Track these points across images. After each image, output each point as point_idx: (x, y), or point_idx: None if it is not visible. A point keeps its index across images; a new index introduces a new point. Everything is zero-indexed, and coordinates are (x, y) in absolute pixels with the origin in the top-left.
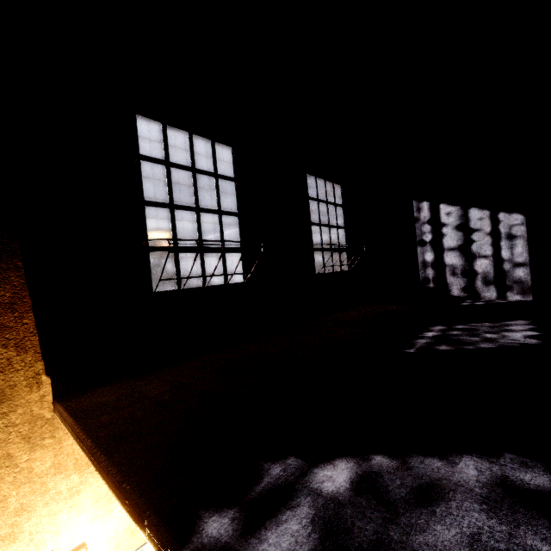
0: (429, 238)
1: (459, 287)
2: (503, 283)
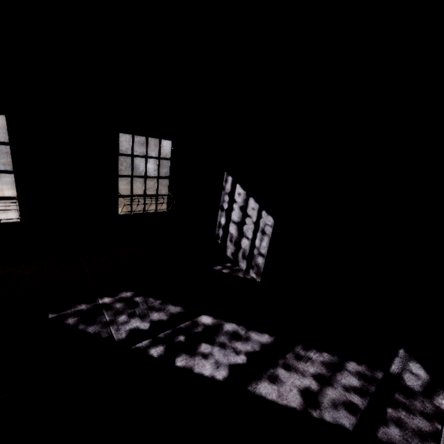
0: (226, 206)
1: (231, 251)
2: (250, 262)
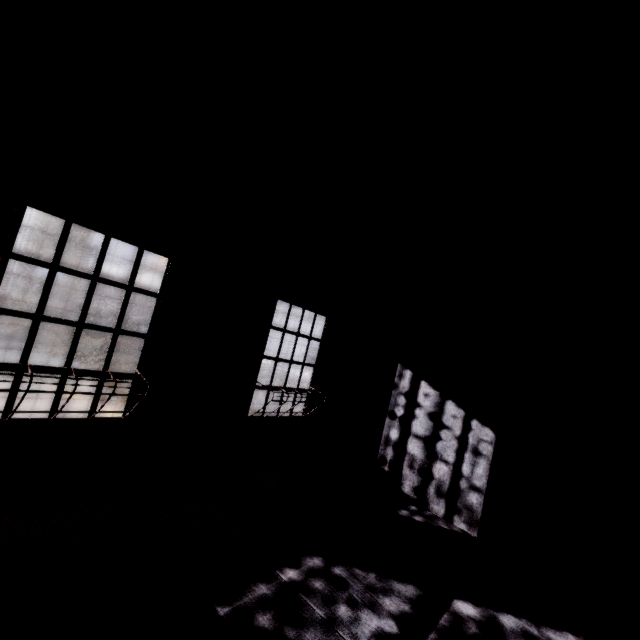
0: (400, 412)
1: (411, 485)
2: (454, 502)
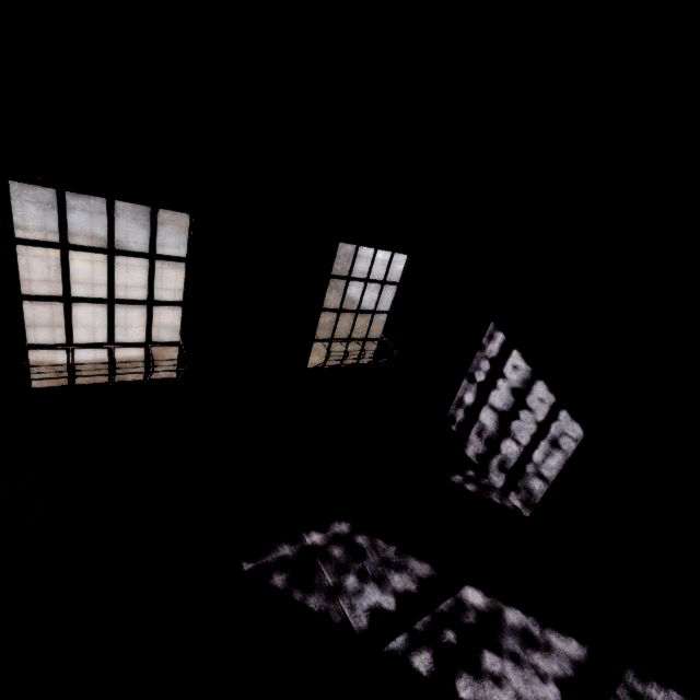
0: (481, 378)
1: (475, 451)
2: (515, 481)
